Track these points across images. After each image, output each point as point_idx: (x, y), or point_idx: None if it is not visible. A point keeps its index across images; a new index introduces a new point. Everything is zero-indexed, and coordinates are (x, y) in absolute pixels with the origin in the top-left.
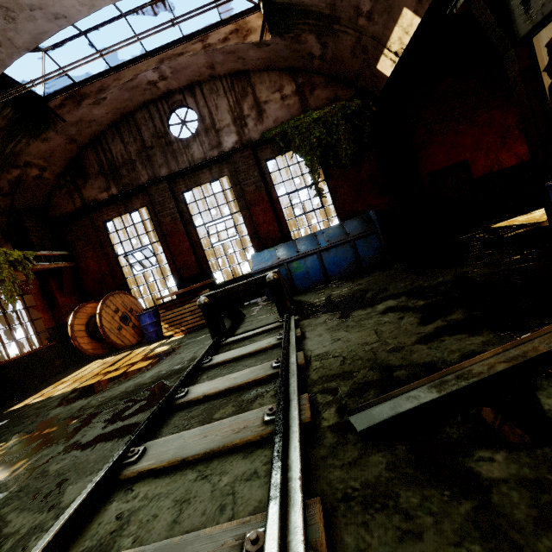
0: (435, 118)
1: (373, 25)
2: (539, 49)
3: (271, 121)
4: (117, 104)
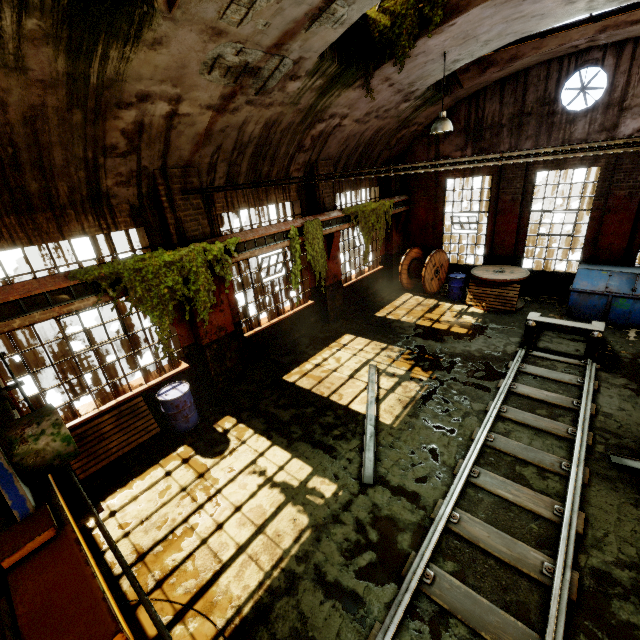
0: None
1: None
2: None
3: None
4: (519, 66)
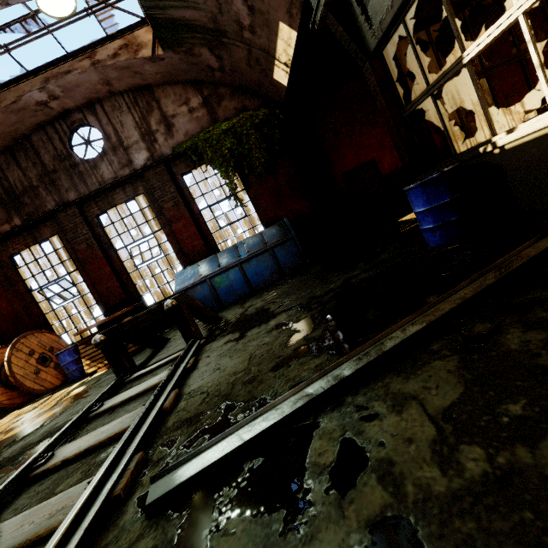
0: (341, 122)
1: (258, 38)
2: (391, 61)
3: (181, 134)
4: (5, 128)
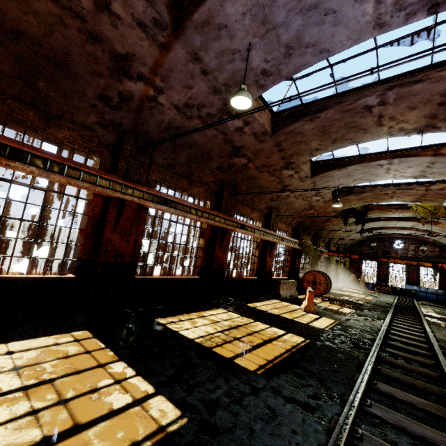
0: None
1: None
2: None
3: (427, 254)
4: (383, 236)
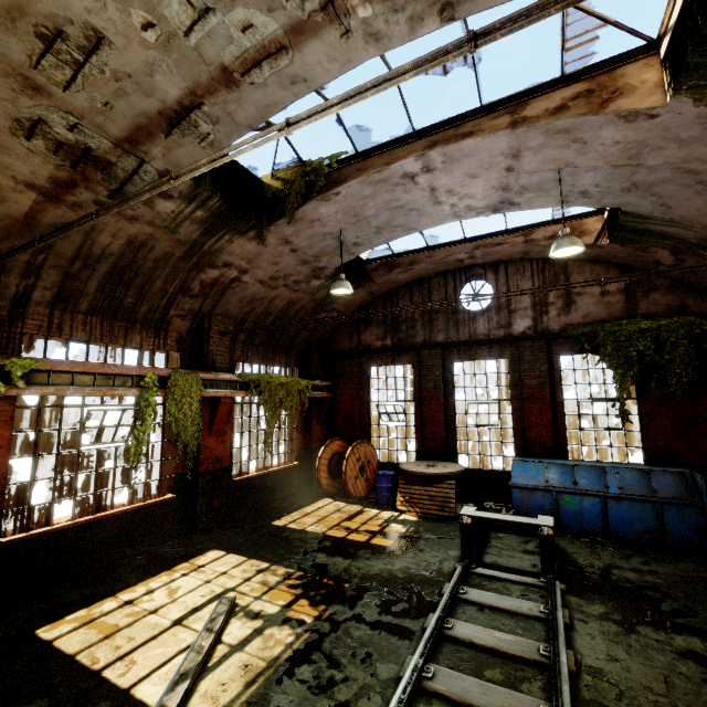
0: None
1: None
2: None
3: (579, 314)
4: (420, 272)
